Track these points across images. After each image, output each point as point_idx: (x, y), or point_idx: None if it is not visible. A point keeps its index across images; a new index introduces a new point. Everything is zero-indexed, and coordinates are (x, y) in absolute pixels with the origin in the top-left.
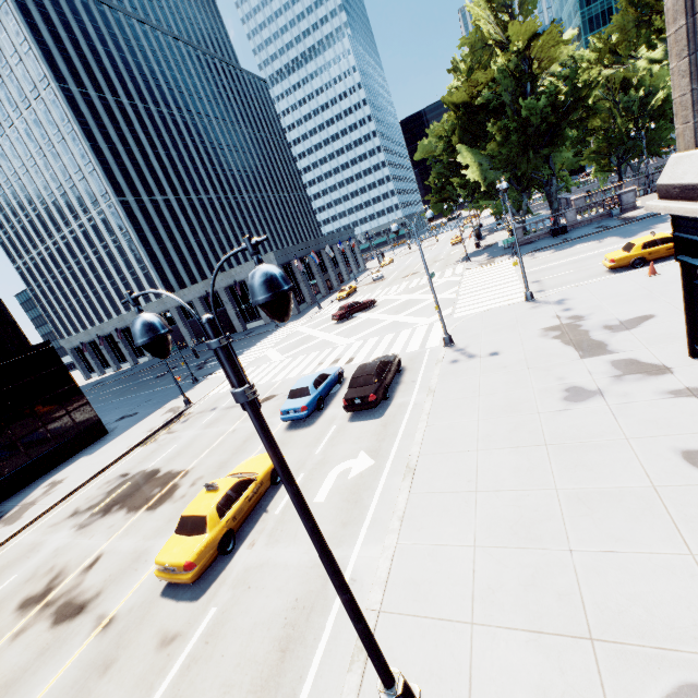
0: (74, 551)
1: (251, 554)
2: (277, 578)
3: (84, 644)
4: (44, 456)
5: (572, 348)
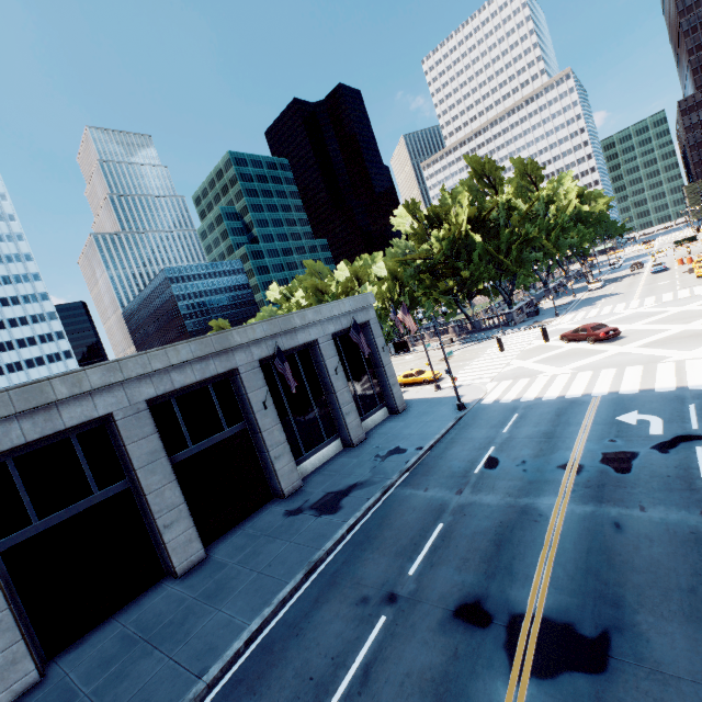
0: None
1: None
2: None
3: None
4: None
5: None
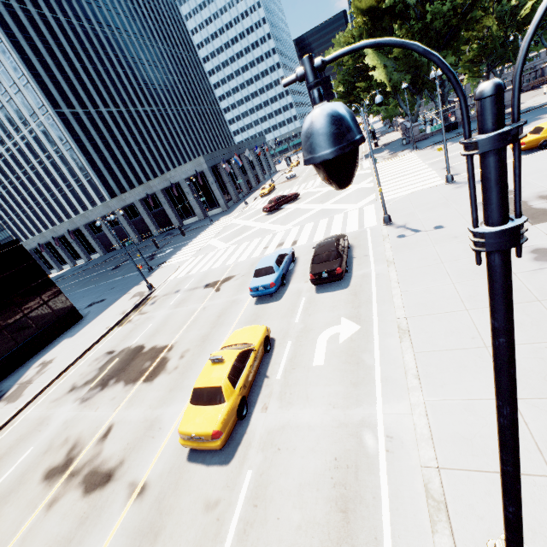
0: (84, 423)
1: (268, 417)
2: (305, 439)
3: (123, 511)
4: (30, 341)
5: None
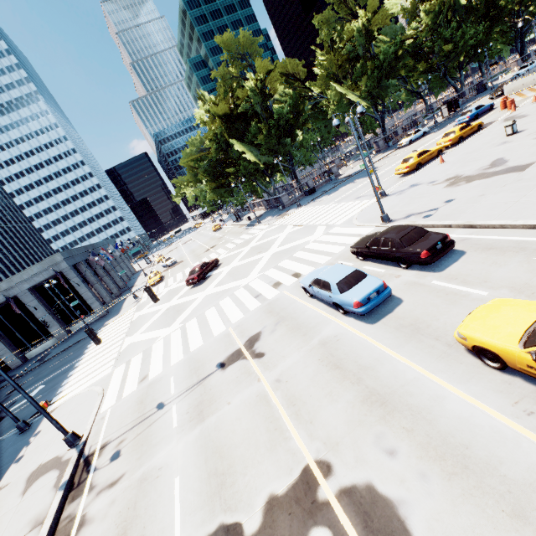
0: None
1: None
2: None
3: None
4: None
5: (499, 175)
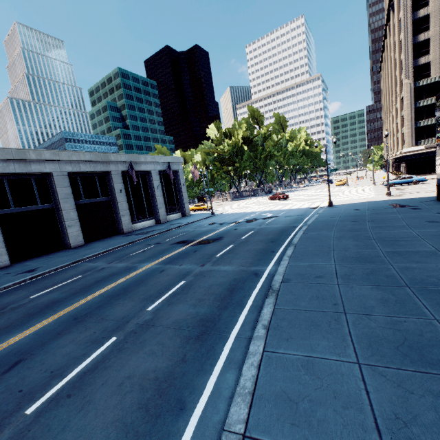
0: None
1: None
2: None
3: None
4: None
5: None
